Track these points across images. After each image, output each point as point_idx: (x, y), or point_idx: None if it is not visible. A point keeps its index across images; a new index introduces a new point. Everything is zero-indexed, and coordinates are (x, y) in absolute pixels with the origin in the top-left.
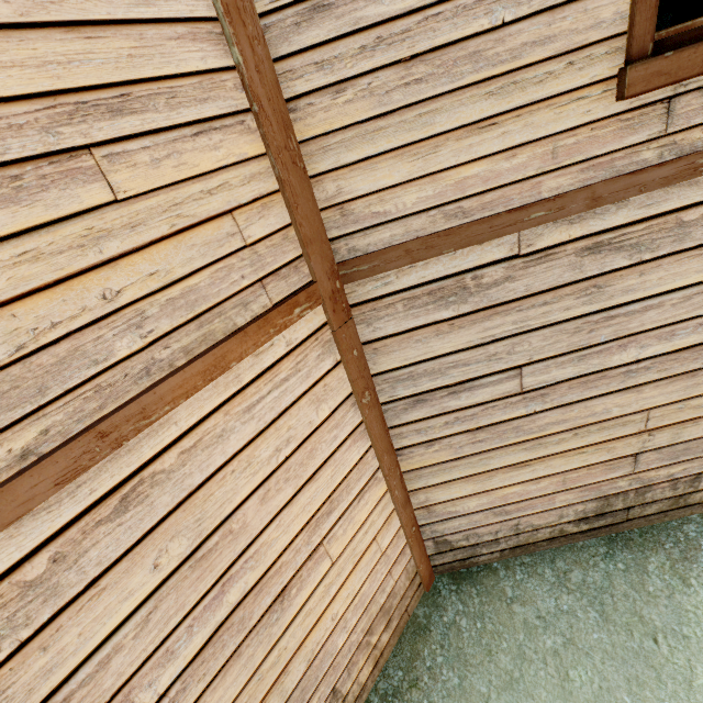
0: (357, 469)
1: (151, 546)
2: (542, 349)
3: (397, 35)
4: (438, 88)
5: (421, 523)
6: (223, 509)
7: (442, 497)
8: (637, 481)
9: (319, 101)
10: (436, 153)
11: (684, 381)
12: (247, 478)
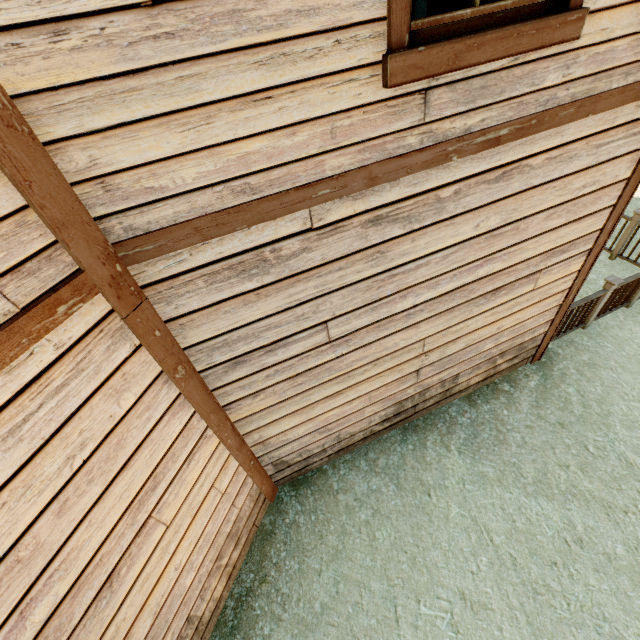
0: (182, 437)
1: None
2: (342, 306)
3: None
4: (198, 48)
5: (259, 455)
6: None
7: (274, 432)
8: (420, 387)
9: (29, 42)
10: (210, 124)
11: (446, 316)
12: (30, 501)
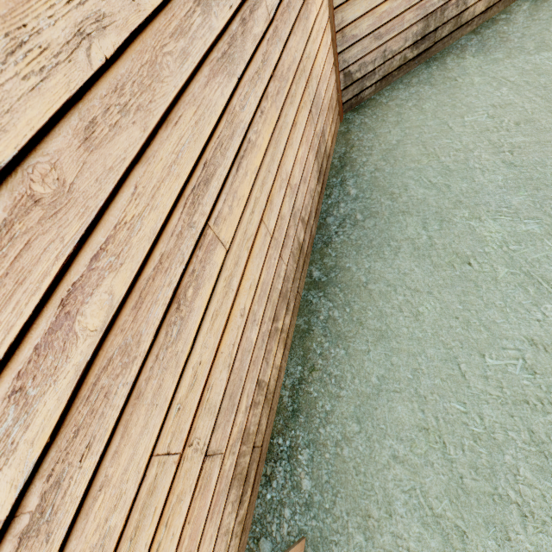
0: None
1: None
2: None
3: None
4: None
5: (338, 51)
6: None
7: (350, 17)
8: None
9: None
10: None
11: None
12: None
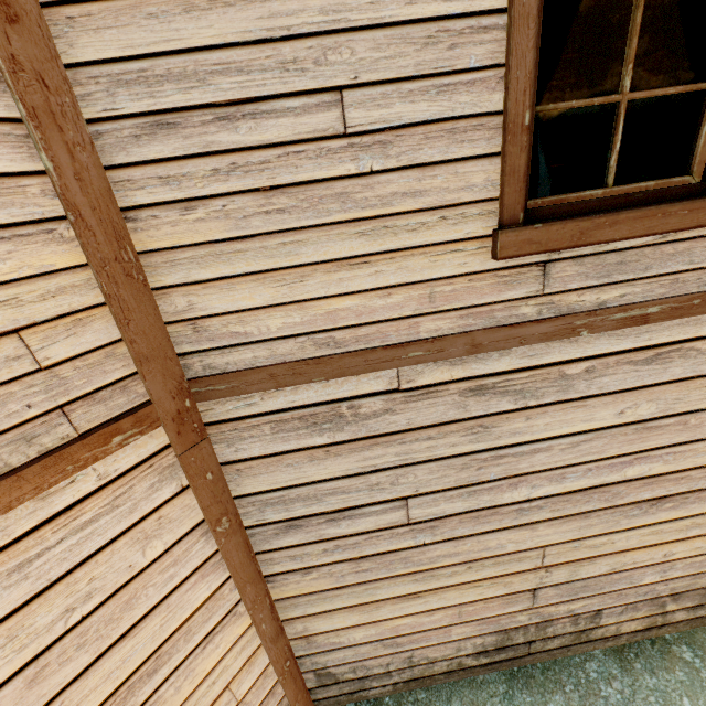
0: (205, 608)
1: None
2: (428, 482)
3: (254, 164)
4: (303, 220)
5: (299, 654)
6: None
7: (323, 626)
8: (537, 616)
9: (164, 214)
10: (303, 282)
11: (578, 521)
12: (6, 657)
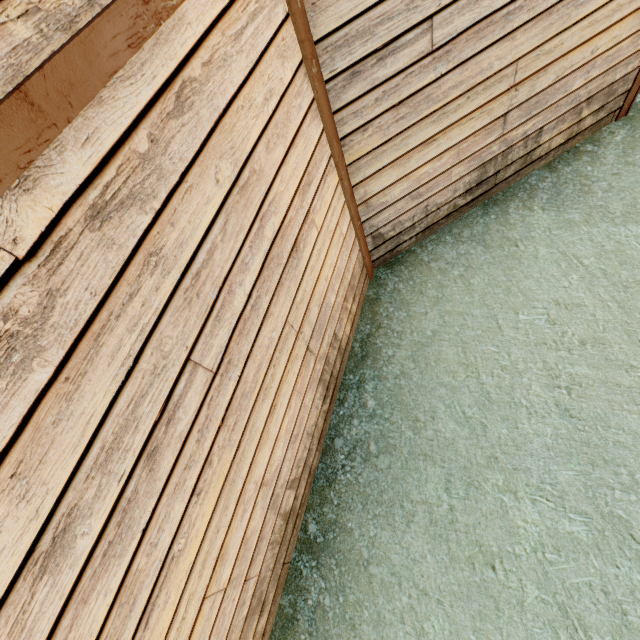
0: (318, 150)
1: (209, 160)
2: None
3: None
4: None
5: (362, 220)
6: (245, 145)
7: (376, 188)
8: (504, 144)
9: None
10: None
11: (544, 22)
12: (253, 120)
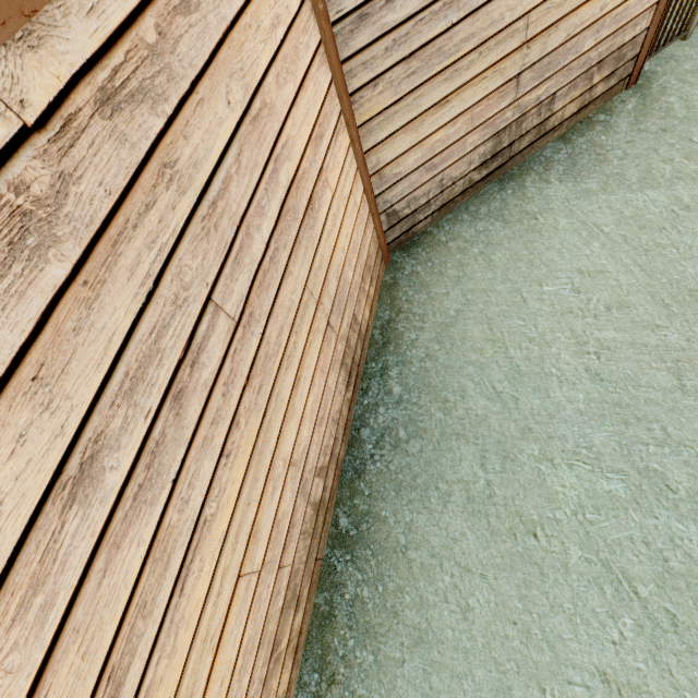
0: (328, 101)
1: (219, 75)
2: None
3: None
4: None
5: (375, 194)
6: (254, 71)
7: (388, 156)
8: (518, 110)
9: None
10: None
11: None
12: (261, 45)
